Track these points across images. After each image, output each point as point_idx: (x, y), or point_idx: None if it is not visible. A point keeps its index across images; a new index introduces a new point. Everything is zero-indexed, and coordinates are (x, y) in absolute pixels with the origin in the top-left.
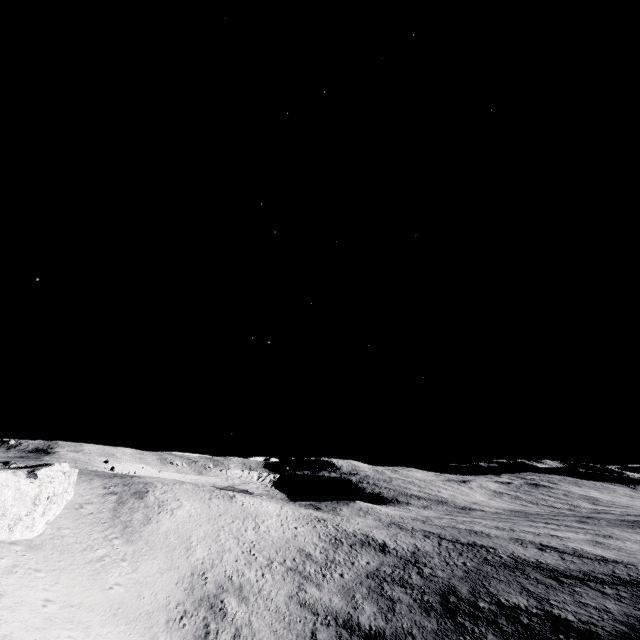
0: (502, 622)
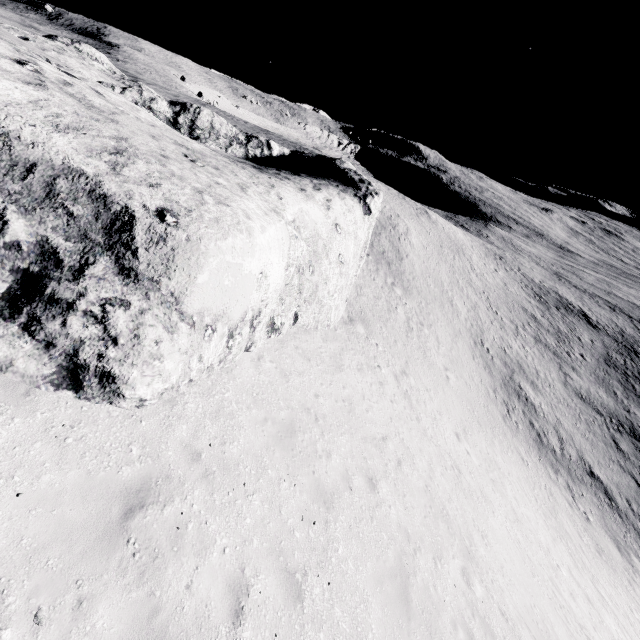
0: None
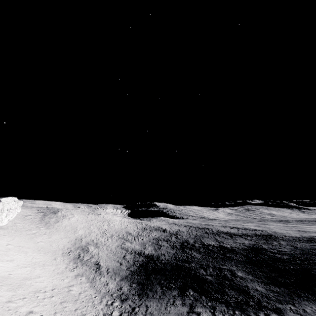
0: (201, 249)
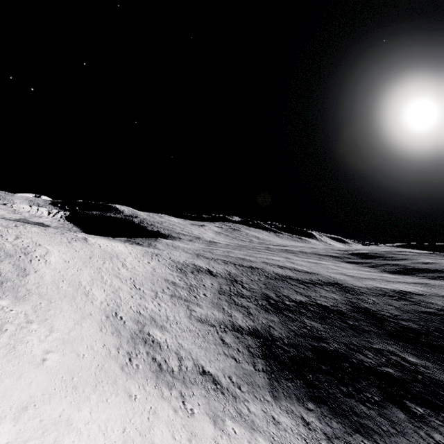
0: (304, 311)
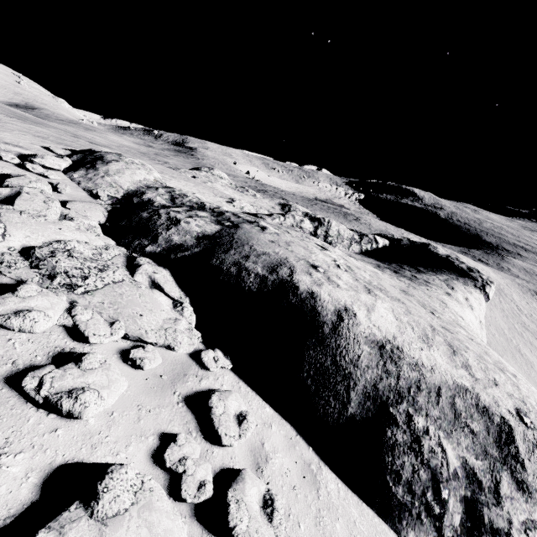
0: None
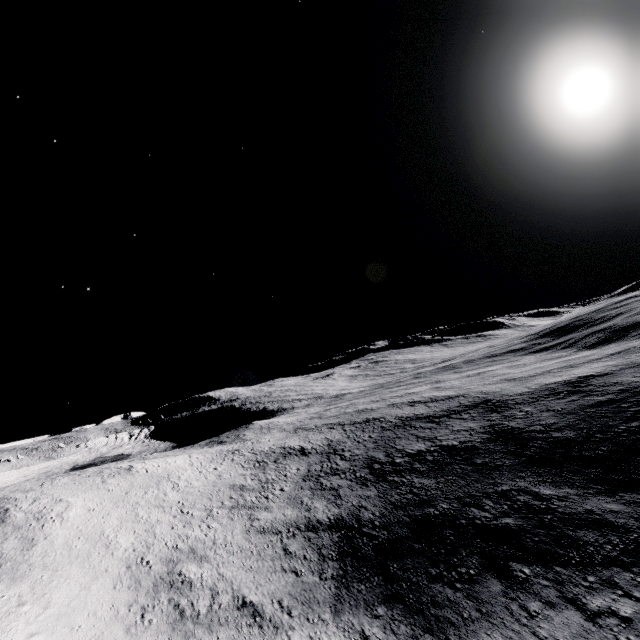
0: (418, 466)
